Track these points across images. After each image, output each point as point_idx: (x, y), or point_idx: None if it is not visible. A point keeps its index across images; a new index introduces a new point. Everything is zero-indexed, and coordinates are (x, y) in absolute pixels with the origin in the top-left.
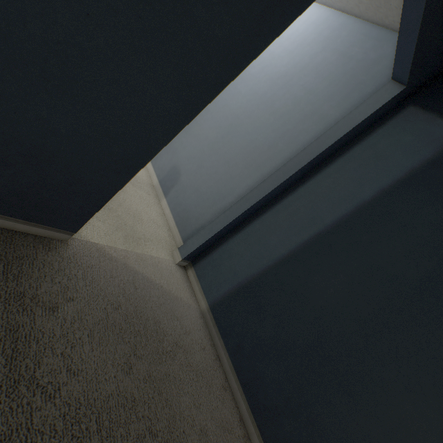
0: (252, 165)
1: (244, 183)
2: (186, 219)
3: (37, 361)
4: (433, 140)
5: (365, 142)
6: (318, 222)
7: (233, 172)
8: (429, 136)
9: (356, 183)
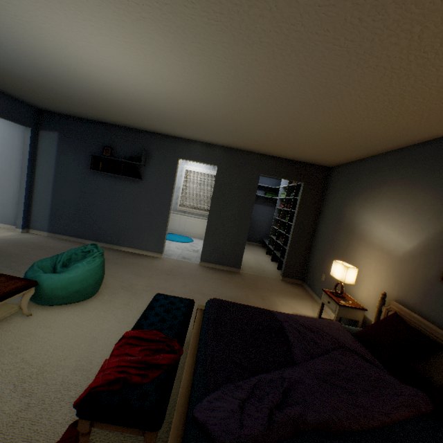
0: (12, 179)
1: (16, 187)
2: (8, 219)
3: (0, 251)
4: (54, 139)
5: (39, 149)
6: (50, 181)
7: (7, 187)
8: (52, 138)
9: (49, 162)
